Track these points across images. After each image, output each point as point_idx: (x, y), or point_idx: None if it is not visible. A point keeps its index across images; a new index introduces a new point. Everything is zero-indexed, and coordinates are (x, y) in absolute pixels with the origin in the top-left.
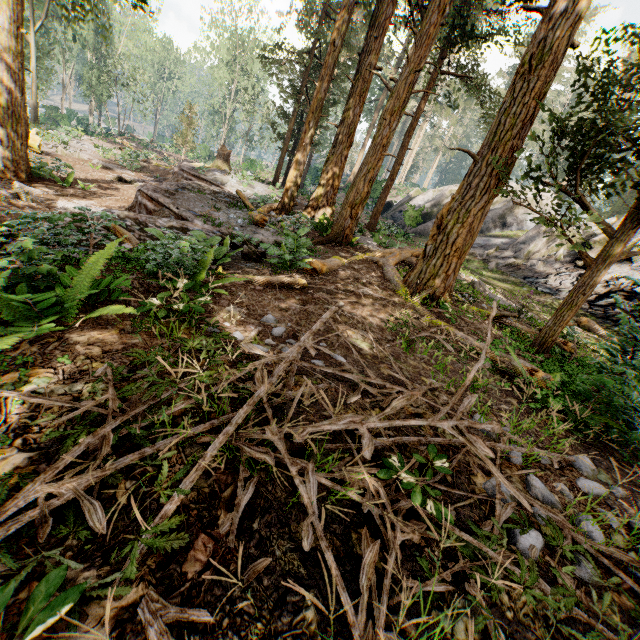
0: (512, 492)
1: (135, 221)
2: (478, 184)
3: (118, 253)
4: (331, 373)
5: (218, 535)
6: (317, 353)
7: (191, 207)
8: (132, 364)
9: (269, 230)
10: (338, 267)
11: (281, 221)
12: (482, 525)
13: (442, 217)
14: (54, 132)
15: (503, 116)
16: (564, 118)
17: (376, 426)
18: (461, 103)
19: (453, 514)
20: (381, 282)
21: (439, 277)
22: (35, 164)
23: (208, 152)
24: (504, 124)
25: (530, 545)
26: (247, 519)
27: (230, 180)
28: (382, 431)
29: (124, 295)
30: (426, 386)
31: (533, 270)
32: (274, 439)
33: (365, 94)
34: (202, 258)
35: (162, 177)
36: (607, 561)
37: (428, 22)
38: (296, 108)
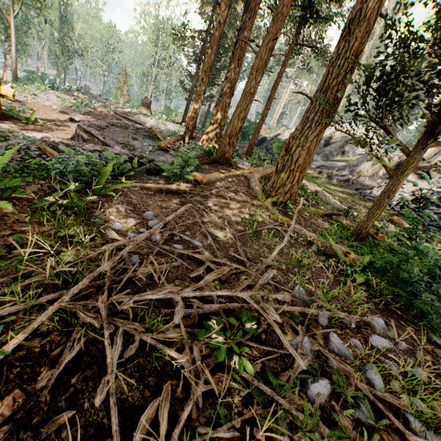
0: (291, 352)
1: (66, 145)
2: (313, 118)
3: (41, 166)
4: (186, 254)
5: (33, 390)
6: (180, 239)
7: (115, 137)
8: (12, 246)
9: (171, 154)
10: (216, 179)
11: (179, 147)
12: (281, 375)
13: (289, 143)
14: (27, 87)
15: (330, 68)
16: (374, 69)
17: (189, 296)
18: (315, 69)
19: (259, 366)
20: (246, 190)
21: (286, 186)
22: (7, 107)
23: (140, 103)
24: (331, 74)
25: (318, 392)
26: (68, 374)
27: (149, 120)
28: (215, 299)
29: (24, 194)
30: (260, 264)
31: (362, 184)
32: (101, 306)
33: (242, 59)
34: (101, 169)
35: (103, 119)
36: (381, 405)
37: (282, 4)
38: (197, 70)
